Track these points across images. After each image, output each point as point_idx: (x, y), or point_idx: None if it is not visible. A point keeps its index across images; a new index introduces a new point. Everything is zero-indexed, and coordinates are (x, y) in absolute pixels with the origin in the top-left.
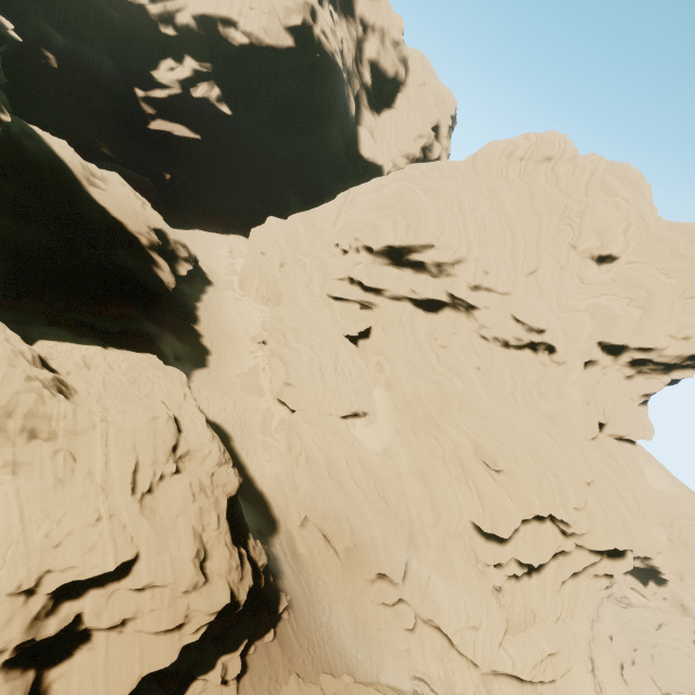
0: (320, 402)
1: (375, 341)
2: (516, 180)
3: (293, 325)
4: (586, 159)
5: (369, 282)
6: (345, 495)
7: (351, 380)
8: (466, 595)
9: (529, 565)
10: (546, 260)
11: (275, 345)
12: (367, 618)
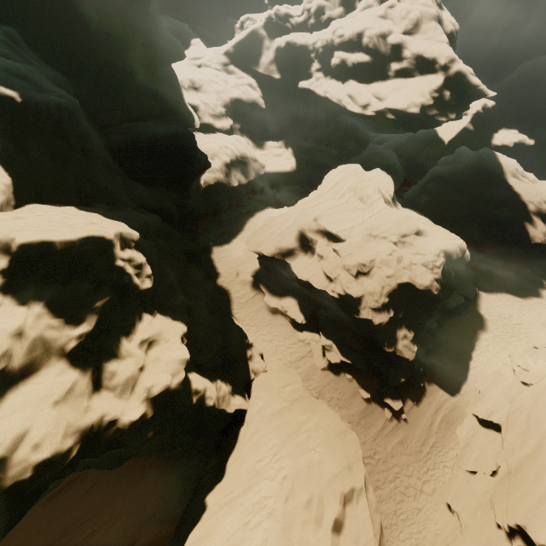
0: None
1: None
2: None
3: None
4: None
5: None
6: None
7: None
8: None
9: None
10: None
11: None
12: None
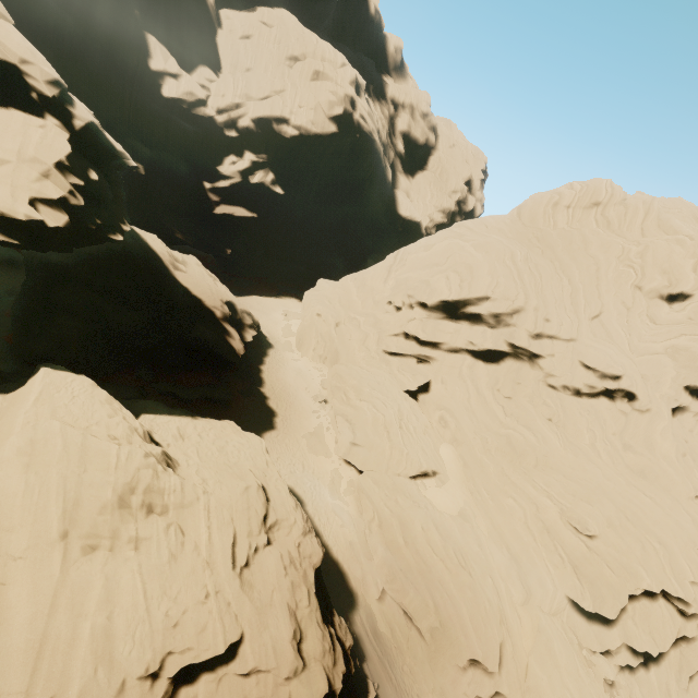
0: (388, 461)
1: (435, 395)
2: (565, 228)
3: (354, 383)
4: (637, 200)
5: (425, 337)
6: (425, 565)
7: (416, 437)
8: (574, 690)
9: (644, 653)
10: (610, 302)
11: (337, 404)
12: None
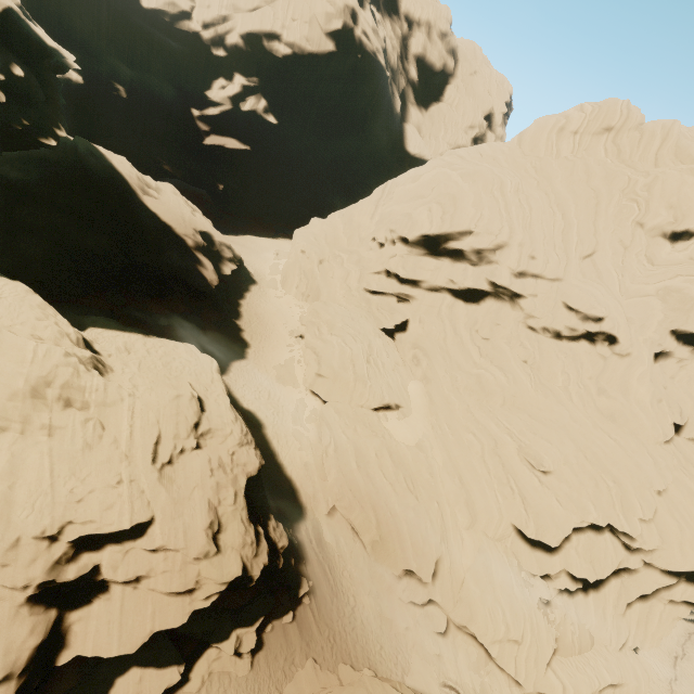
0: (352, 393)
1: (412, 334)
2: (568, 156)
3: (328, 318)
4: (656, 124)
5: (405, 274)
6: (373, 487)
7: (384, 372)
8: (505, 604)
9: (584, 580)
10: (606, 240)
11: (309, 338)
12: (394, 615)
